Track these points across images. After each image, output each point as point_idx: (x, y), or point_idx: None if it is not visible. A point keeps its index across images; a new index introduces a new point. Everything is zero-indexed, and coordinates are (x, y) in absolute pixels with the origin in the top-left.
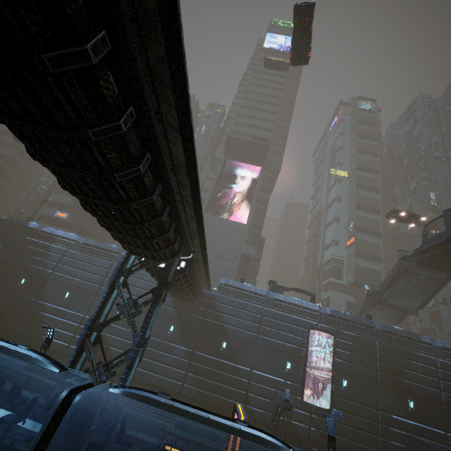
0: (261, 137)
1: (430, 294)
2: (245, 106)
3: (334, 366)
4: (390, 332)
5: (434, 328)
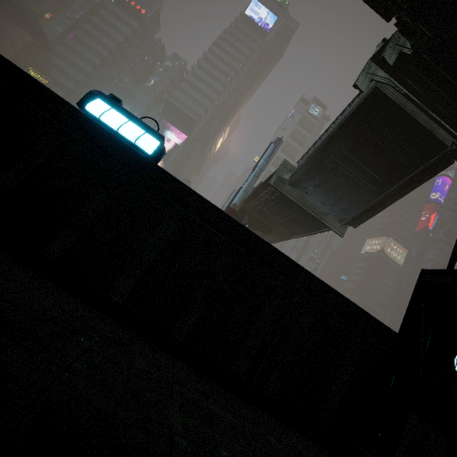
0: (195, 111)
1: None
2: (196, 75)
3: None
4: None
5: None
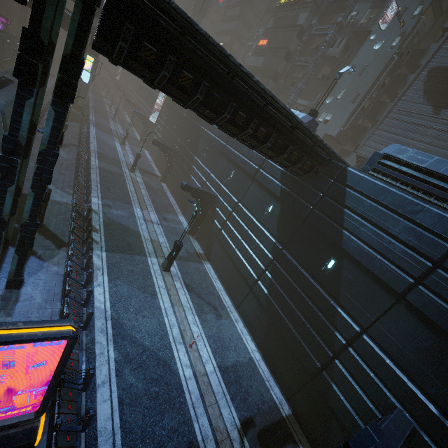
0: None
1: None
2: None
3: None
4: None
5: None
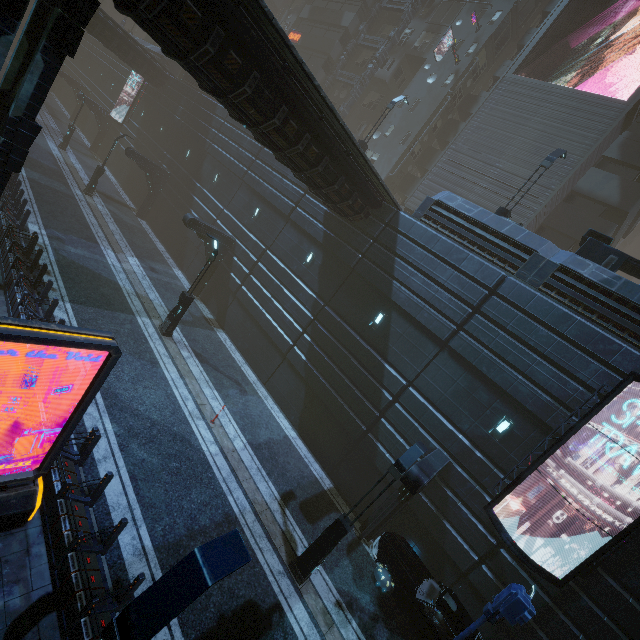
0: None
1: None
2: None
3: None
4: None
5: None
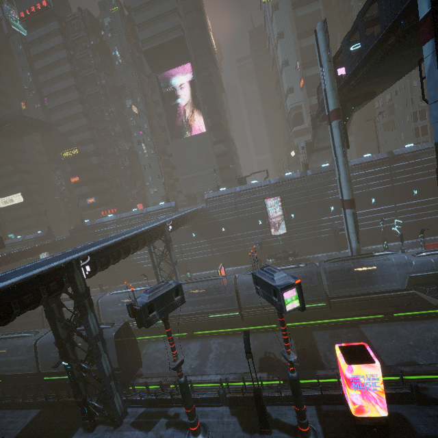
0: (171, 28)
1: None
2: None
3: (284, 211)
4: (316, 174)
5: (392, 119)
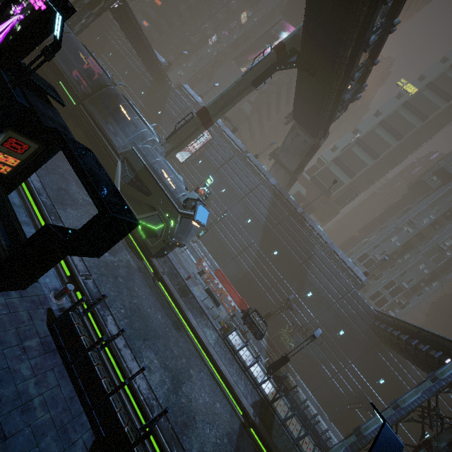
0: None
1: (302, 159)
2: None
3: (201, 151)
4: (250, 159)
5: None
